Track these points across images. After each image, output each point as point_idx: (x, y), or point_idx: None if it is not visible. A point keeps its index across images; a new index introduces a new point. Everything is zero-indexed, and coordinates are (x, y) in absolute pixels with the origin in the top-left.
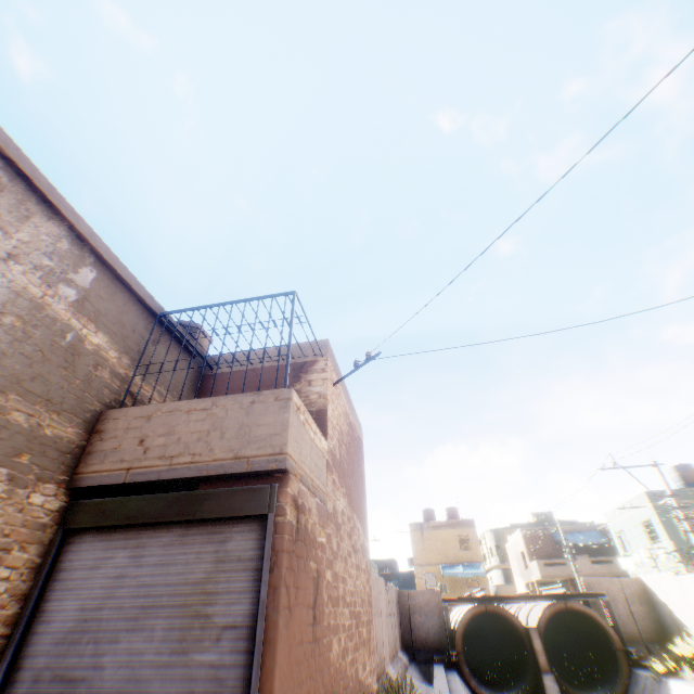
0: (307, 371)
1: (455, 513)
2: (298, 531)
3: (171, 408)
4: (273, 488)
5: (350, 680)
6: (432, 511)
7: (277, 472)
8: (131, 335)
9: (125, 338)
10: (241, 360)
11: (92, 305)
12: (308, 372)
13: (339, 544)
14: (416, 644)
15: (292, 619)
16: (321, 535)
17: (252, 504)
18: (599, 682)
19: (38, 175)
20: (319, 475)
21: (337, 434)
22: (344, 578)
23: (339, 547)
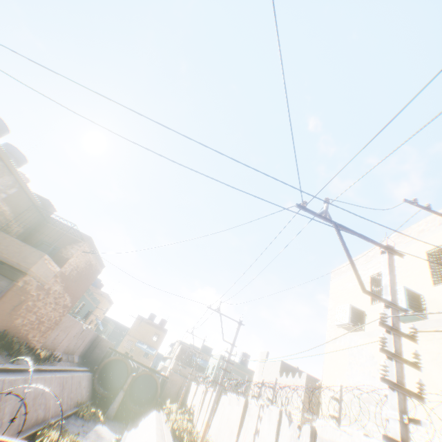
0: (76, 243)
1: (164, 323)
2: (22, 288)
3: (14, 239)
4: (22, 276)
5: (22, 334)
6: (155, 316)
7: (26, 272)
8: (20, 207)
9: (17, 208)
10: (60, 225)
11: (11, 199)
12: (76, 244)
13: (46, 298)
14: (89, 359)
15: (5, 305)
16: (35, 292)
17: (14, 276)
18: (143, 406)
19: (13, 166)
20: (47, 277)
21: (73, 267)
22: (41, 308)
23: (45, 299)
